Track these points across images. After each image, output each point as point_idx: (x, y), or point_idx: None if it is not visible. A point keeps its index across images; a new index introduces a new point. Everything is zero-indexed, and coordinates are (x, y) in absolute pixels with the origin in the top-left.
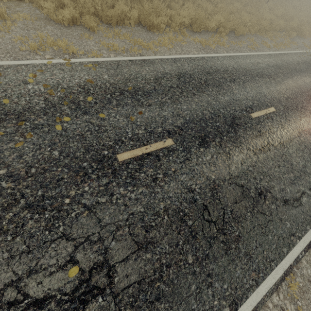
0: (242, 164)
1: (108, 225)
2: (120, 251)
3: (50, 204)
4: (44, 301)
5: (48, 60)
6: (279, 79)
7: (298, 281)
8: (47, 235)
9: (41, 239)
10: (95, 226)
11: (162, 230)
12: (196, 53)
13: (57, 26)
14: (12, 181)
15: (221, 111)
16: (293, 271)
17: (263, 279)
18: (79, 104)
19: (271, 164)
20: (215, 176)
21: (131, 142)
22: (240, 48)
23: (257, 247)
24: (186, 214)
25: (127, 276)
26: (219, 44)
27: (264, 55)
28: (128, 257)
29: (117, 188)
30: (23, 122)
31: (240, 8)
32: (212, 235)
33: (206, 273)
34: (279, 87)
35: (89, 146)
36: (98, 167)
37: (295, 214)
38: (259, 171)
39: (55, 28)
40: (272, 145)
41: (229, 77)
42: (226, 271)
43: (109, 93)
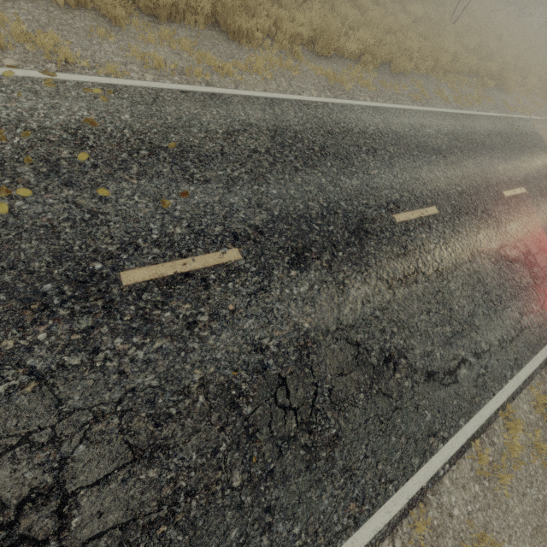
0: (364, 303)
1: (77, 411)
2: (93, 465)
3: None
4: None
5: (6, 69)
6: (454, 158)
7: (432, 516)
8: None
9: None
10: (48, 414)
11: (189, 423)
12: (315, 94)
13: (42, 5)
14: None
15: (341, 205)
16: (426, 498)
17: (369, 514)
18: (58, 165)
19: (416, 308)
20: (311, 323)
21: (156, 250)
22: (397, 96)
23: (367, 456)
24: (243, 392)
25: (99, 514)
26: (359, 84)
27: (434, 113)
28: (109, 476)
29: (109, 338)
30: None
31: (407, 24)
32: (286, 435)
33: (264, 506)
34: (451, 172)
35: (64, 250)
36: (77, 294)
37: (443, 398)
38: (393, 319)
39: (37, 8)
40: (422, 274)
41: (367, 144)
42: (303, 501)
43: (126, 150)
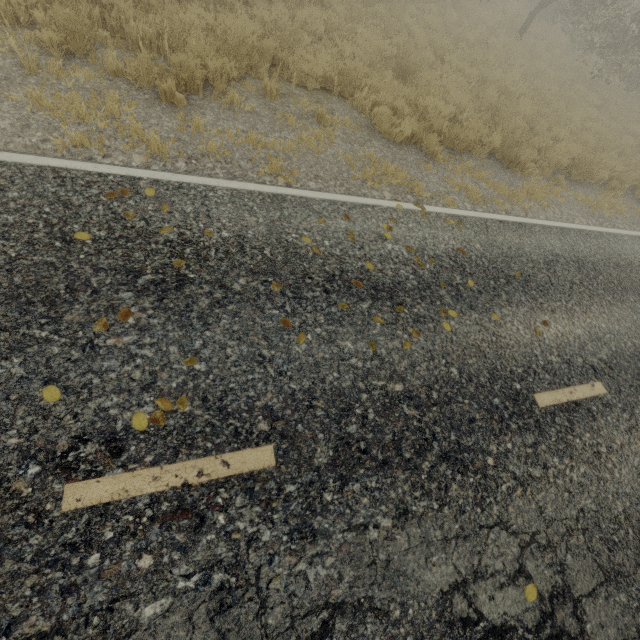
0: None
1: (554, 521)
2: (581, 576)
3: (470, 461)
4: (504, 632)
5: (395, 202)
6: None
7: None
8: (480, 516)
9: (474, 519)
10: (538, 519)
11: (630, 555)
12: (584, 222)
13: (385, 143)
14: (415, 407)
15: None
16: None
17: None
18: (459, 290)
19: None
20: None
21: (547, 376)
22: None
23: None
24: None
25: (601, 626)
26: (614, 211)
27: None
28: (595, 590)
29: (549, 456)
30: (401, 308)
31: (635, 145)
32: None
33: None
34: None
35: (493, 368)
36: (515, 410)
37: None
38: None
39: (383, 146)
40: None
41: None
42: None
43: (491, 277)
